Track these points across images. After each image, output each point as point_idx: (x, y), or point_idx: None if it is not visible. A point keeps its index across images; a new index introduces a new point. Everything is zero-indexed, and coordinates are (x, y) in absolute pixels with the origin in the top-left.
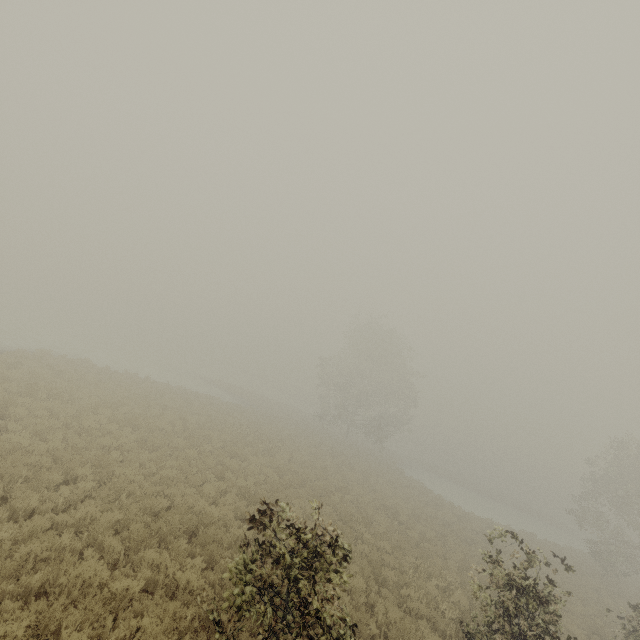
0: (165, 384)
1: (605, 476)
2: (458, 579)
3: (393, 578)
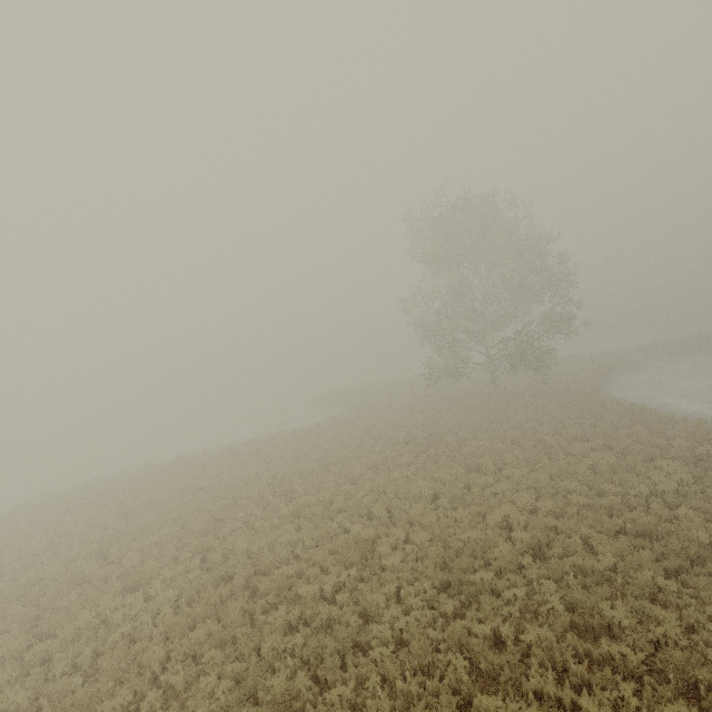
0: (195, 457)
1: None
2: None
3: None
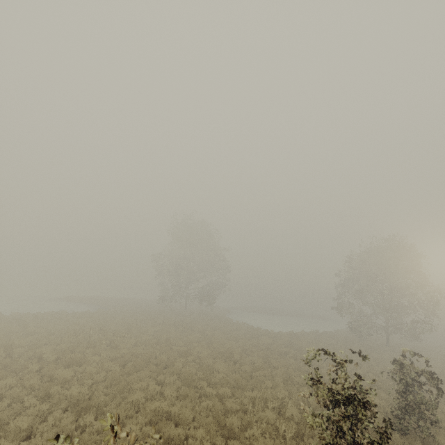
0: None
1: (347, 280)
2: (286, 393)
3: (237, 423)
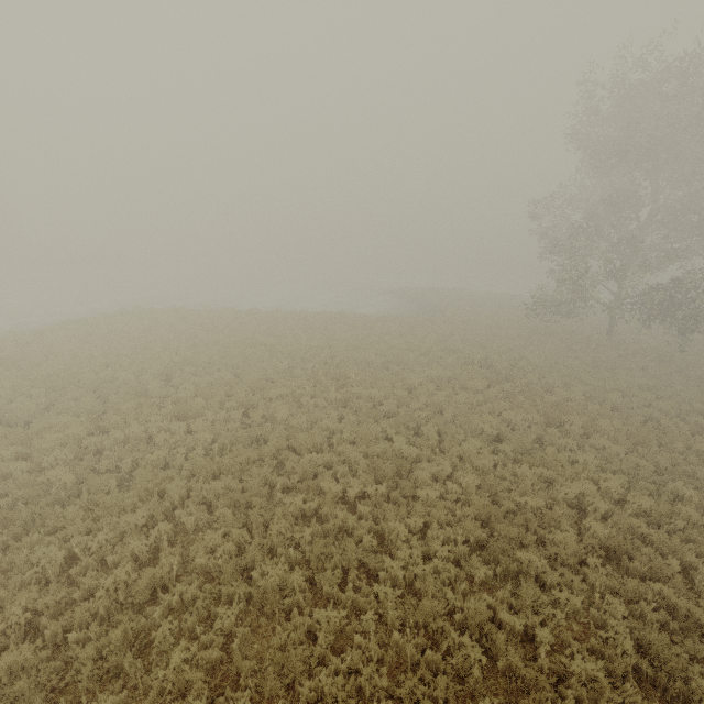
0: (267, 313)
1: None
2: None
3: None
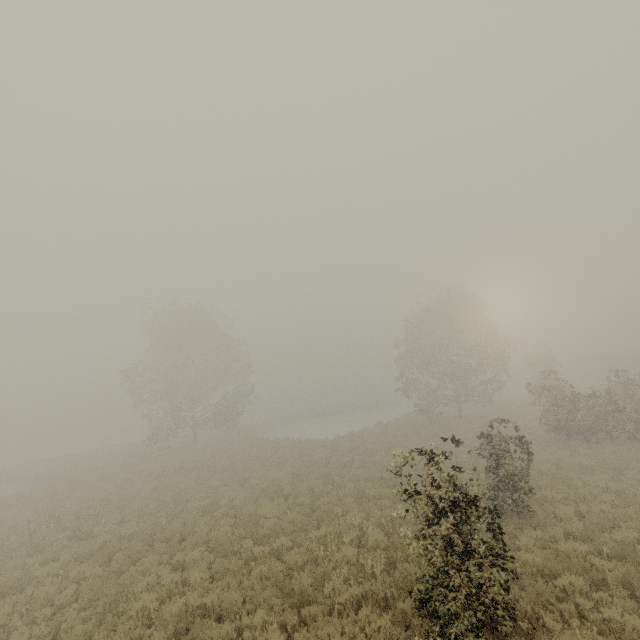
0: None
1: (408, 351)
2: (363, 515)
3: (309, 581)
